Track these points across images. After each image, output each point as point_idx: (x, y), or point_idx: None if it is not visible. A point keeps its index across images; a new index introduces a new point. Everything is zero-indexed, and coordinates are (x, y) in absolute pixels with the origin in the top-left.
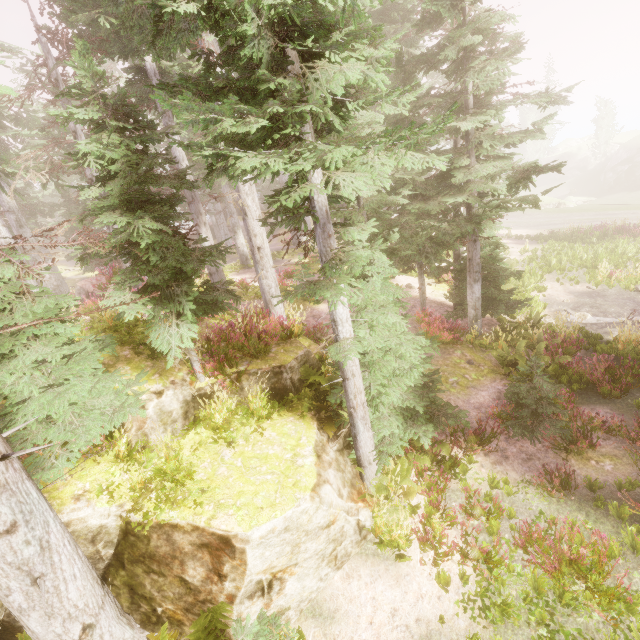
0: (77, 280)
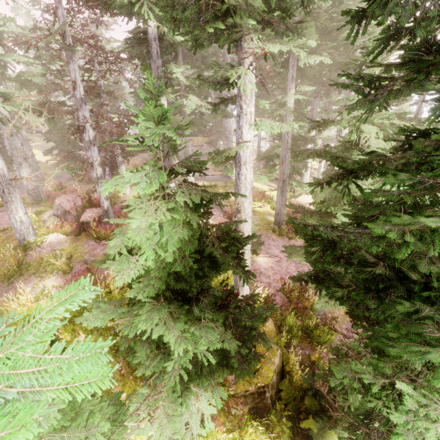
0: (49, 165)
